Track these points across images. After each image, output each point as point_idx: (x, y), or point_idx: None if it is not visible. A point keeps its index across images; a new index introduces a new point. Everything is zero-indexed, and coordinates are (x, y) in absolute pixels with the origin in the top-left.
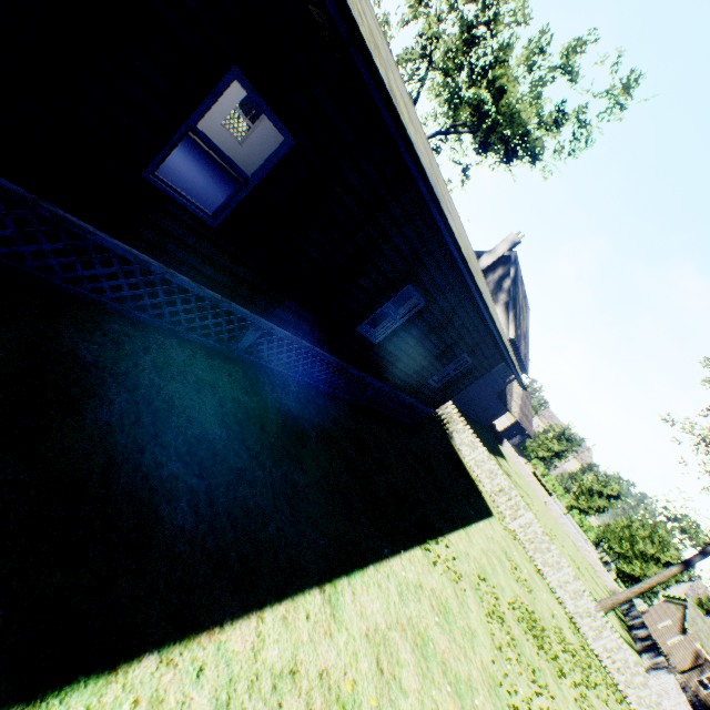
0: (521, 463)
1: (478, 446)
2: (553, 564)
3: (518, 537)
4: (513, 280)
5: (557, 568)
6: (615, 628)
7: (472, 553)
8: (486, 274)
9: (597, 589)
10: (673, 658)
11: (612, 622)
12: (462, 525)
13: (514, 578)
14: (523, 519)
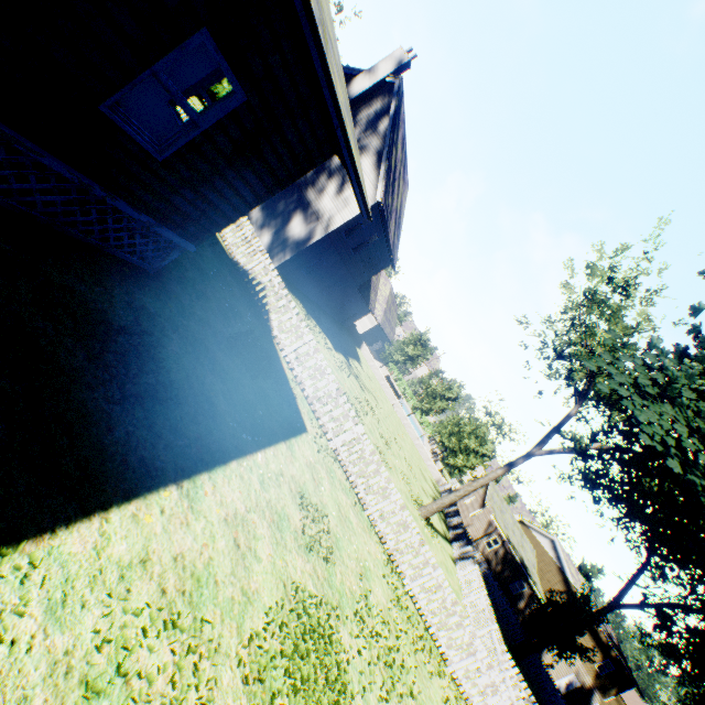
0: (377, 367)
1: (304, 333)
2: (379, 491)
3: (341, 458)
4: (392, 118)
5: (383, 496)
6: (435, 526)
7: (173, 546)
8: (360, 107)
9: (425, 486)
10: (473, 528)
11: (434, 520)
12: (183, 474)
13: (302, 544)
14: (350, 435)
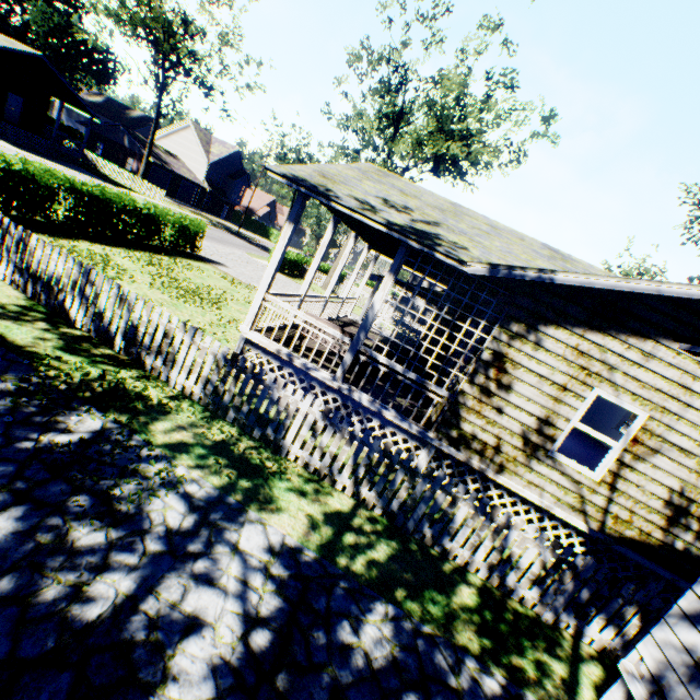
0: None
1: None
2: None
3: None
4: None
5: None
6: None
7: None
8: None
9: None
10: None
11: None
12: None
13: None
14: None
